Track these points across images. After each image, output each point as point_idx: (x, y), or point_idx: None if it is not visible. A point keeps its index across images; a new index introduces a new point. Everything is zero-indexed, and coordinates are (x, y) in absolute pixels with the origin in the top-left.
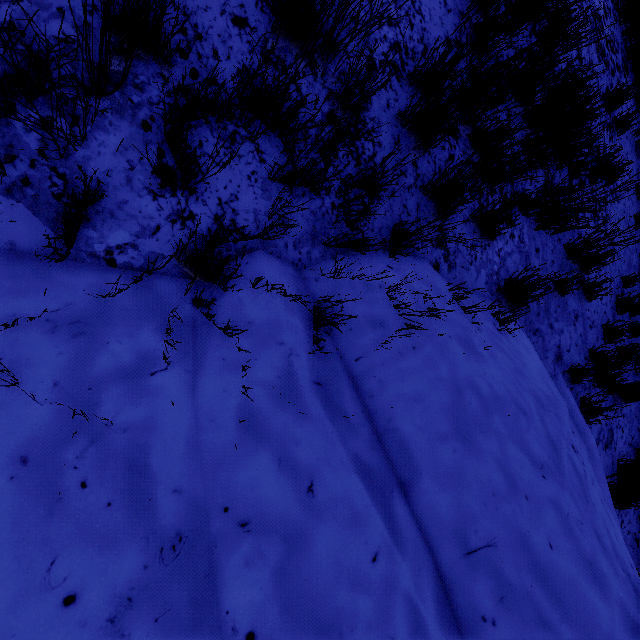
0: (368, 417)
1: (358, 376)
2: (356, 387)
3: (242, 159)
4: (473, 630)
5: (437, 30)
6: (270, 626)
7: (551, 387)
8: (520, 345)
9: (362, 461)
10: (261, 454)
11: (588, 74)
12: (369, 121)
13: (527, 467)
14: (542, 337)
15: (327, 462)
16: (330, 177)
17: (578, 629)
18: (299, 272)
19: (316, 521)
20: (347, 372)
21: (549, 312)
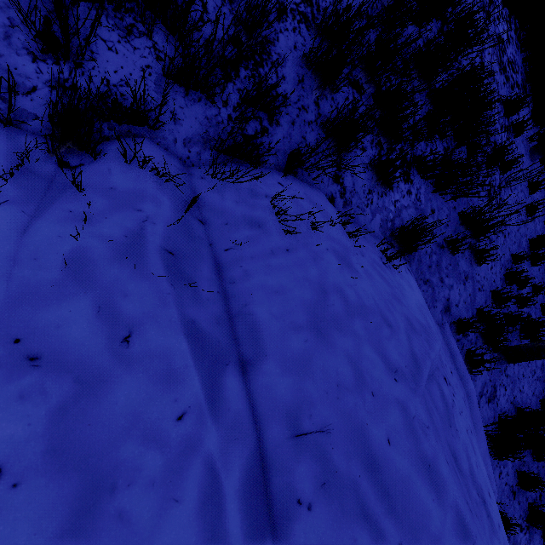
0: (224, 299)
1: (224, 264)
2: (219, 272)
3: (137, 51)
4: (285, 512)
5: (350, 0)
6: (25, 465)
7: (428, 320)
8: (404, 281)
9: (198, 328)
10: (80, 298)
11: (489, 80)
12: (275, 55)
13: (380, 368)
14: (432, 288)
15: (154, 318)
16: (220, 80)
17: (403, 526)
18: (186, 168)
19: (123, 370)
20: (213, 258)
21: (440, 267)
